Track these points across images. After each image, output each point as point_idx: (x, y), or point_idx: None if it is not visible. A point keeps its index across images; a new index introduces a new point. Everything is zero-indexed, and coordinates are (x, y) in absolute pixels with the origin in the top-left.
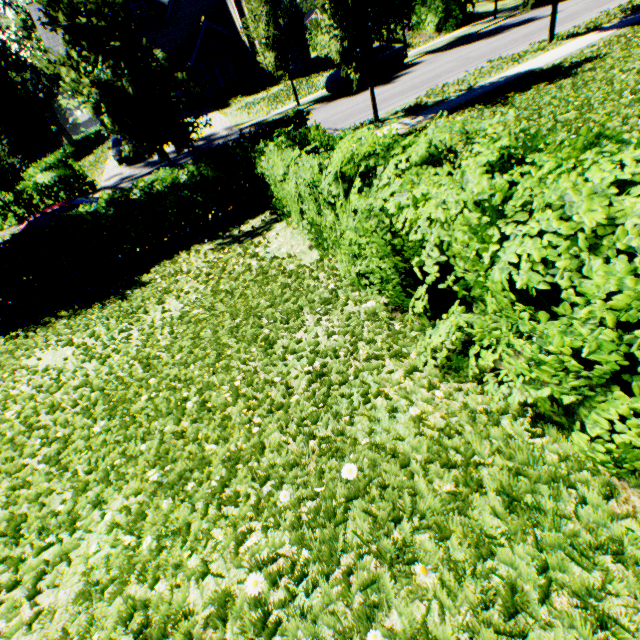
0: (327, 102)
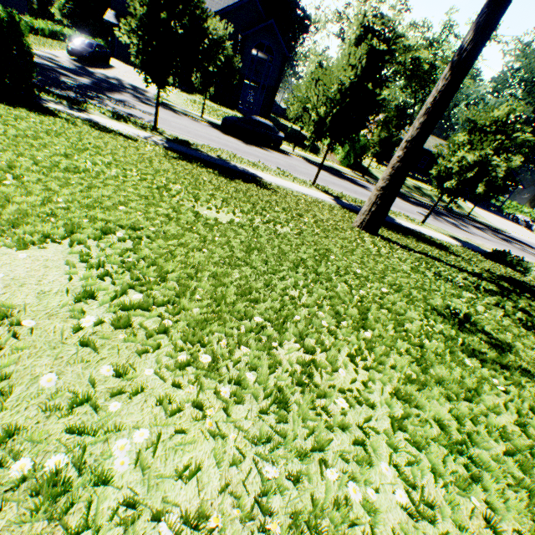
0: (213, 127)
